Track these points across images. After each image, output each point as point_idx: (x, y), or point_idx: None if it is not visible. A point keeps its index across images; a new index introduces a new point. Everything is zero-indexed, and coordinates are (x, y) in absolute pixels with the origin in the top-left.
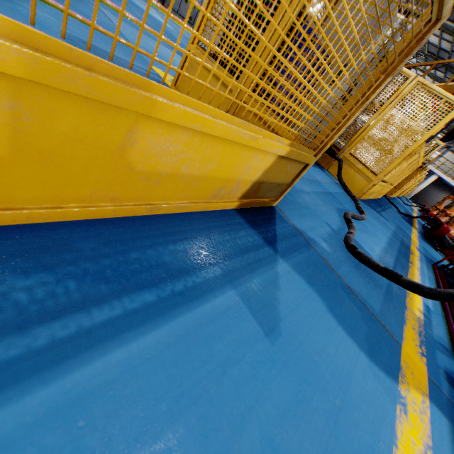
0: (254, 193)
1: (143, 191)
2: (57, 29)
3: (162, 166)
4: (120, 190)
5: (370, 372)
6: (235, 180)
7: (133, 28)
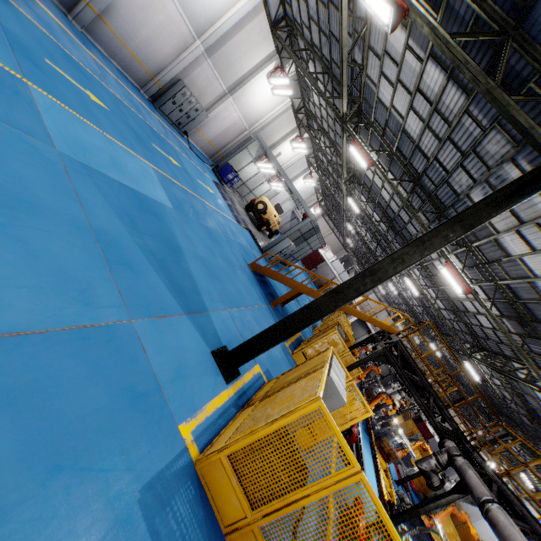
0: None
1: None
2: (135, 498)
3: None
4: None
5: None
6: None
7: (155, 321)
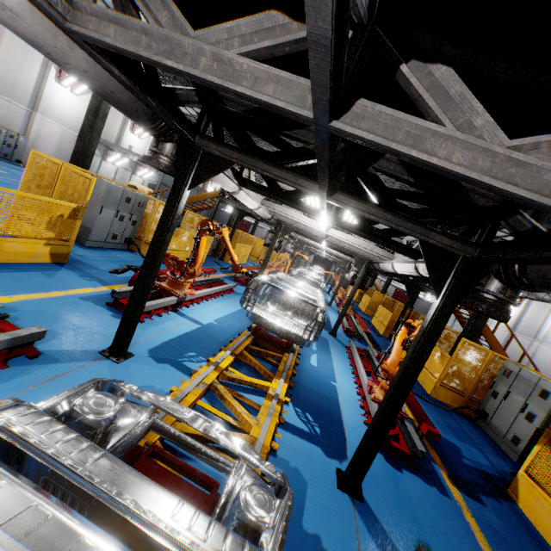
0: (50, 257)
1: (8, 256)
2: None
3: (12, 250)
4: (3, 256)
5: (87, 284)
6: (38, 253)
7: None
